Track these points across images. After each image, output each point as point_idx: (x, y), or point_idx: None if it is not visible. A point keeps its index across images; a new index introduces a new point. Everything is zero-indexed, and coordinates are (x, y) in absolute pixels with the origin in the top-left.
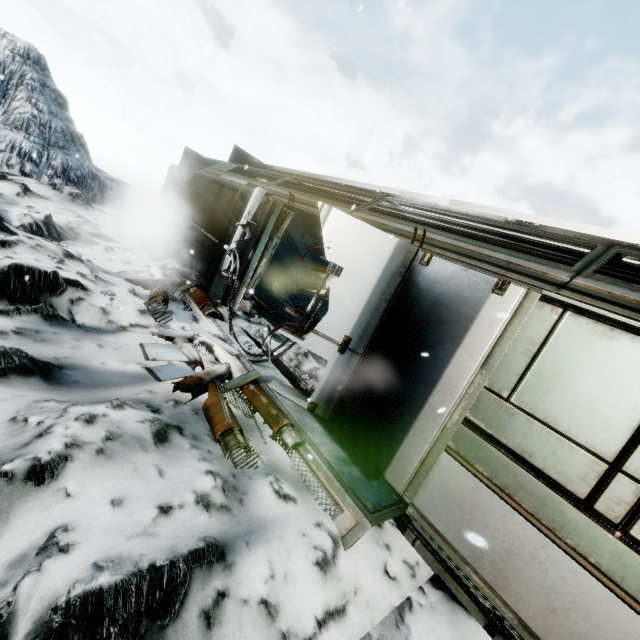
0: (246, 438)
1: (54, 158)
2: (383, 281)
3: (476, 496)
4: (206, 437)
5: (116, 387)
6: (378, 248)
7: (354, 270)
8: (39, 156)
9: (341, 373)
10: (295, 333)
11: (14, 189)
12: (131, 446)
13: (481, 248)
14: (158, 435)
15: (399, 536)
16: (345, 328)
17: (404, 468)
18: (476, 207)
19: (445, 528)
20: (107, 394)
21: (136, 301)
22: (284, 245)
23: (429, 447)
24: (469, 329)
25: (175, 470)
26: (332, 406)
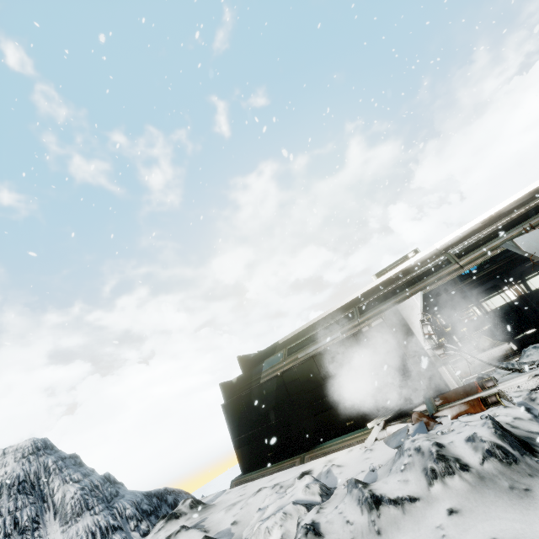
0: None
1: (123, 508)
2: None
3: None
4: None
5: None
6: None
7: None
8: (114, 519)
9: None
10: None
11: (192, 534)
12: None
13: None
14: None
15: None
16: None
17: None
18: (451, 236)
19: None
20: None
21: (483, 414)
22: None
23: None
24: None
25: None
26: None
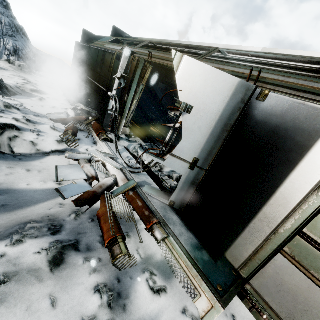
0: (128, 235)
1: (7, 43)
2: (225, 115)
3: (310, 294)
4: (98, 244)
5: (35, 204)
6: (222, 88)
7: (202, 108)
8: None
9: (191, 183)
10: (158, 156)
11: None
12: (26, 281)
13: (312, 82)
14: (54, 261)
15: (239, 303)
16: (194, 152)
17: (241, 253)
18: (282, 52)
19: (278, 308)
20: (26, 213)
21: (55, 134)
22: (148, 89)
23: (262, 243)
24: (306, 156)
25: (68, 293)
26: (185, 203)
